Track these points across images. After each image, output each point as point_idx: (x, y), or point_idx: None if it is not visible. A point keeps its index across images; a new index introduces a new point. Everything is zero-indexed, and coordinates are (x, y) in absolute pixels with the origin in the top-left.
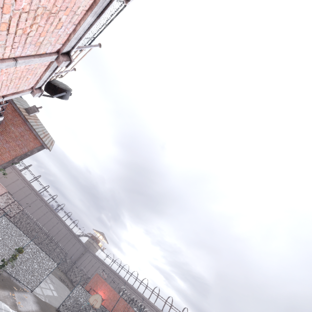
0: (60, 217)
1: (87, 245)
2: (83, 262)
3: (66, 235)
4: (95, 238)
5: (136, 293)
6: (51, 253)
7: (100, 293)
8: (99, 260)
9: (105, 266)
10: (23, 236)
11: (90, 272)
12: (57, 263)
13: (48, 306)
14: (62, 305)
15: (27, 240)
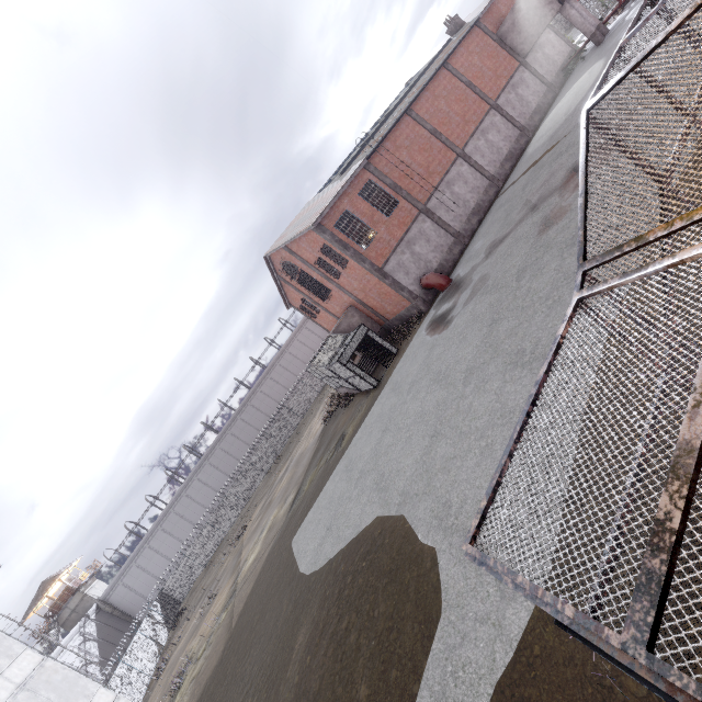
0: None
1: None
2: None
3: None
4: None
5: None
6: None
7: None
8: None
9: None
10: None
11: None
12: None
13: None
14: None
15: None
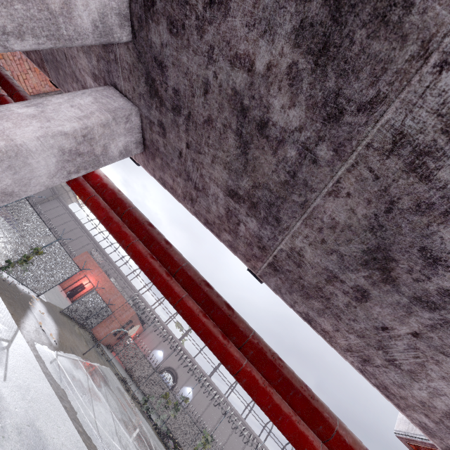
0: None
1: (58, 190)
2: (48, 211)
3: None
4: None
5: (124, 279)
6: None
7: (91, 278)
8: (76, 220)
9: (85, 233)
10: (47, 232)
11: (60, 230)
12: (79, 269)
13: (54, 311)
14: (68, 308)
15: (50, 238)
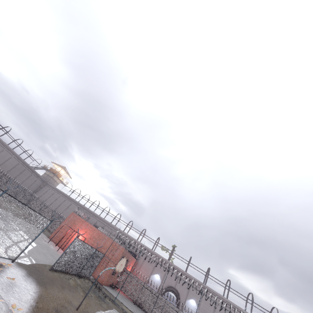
0: (5, 143)
1: (45, 178)
2: (42, 195)
3: (16, 166)
4: (55, 171)
5: (110, 226)
6: (0, 187)
7: (81, 232)
8: (63, 194)
9: (72, 201)
10: None
11: (54, 206)
12: (50, 220)
13: (39, 271)
14: (57, 263)
15: None
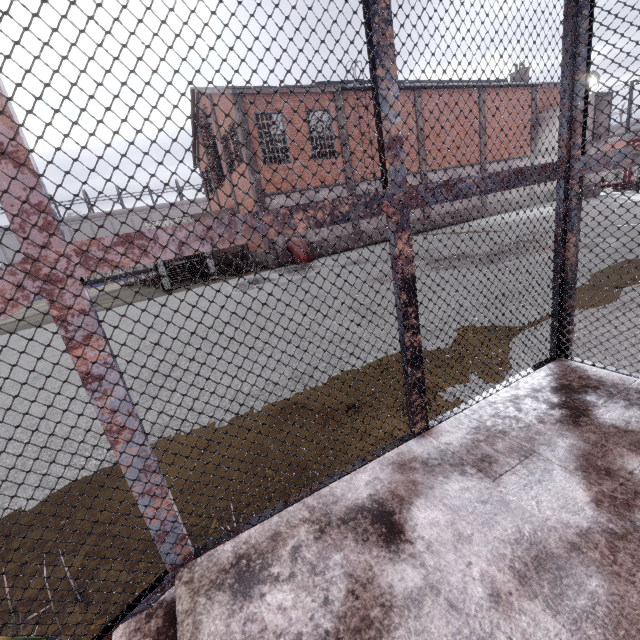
0: None
1: None
2: None
3: None
4: None
5: None
6: None
7: None
8: None
9: None
10: None
11: None
12: None
13: None
14: None
15: None
